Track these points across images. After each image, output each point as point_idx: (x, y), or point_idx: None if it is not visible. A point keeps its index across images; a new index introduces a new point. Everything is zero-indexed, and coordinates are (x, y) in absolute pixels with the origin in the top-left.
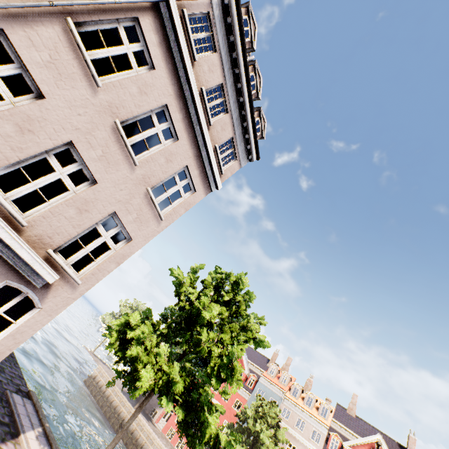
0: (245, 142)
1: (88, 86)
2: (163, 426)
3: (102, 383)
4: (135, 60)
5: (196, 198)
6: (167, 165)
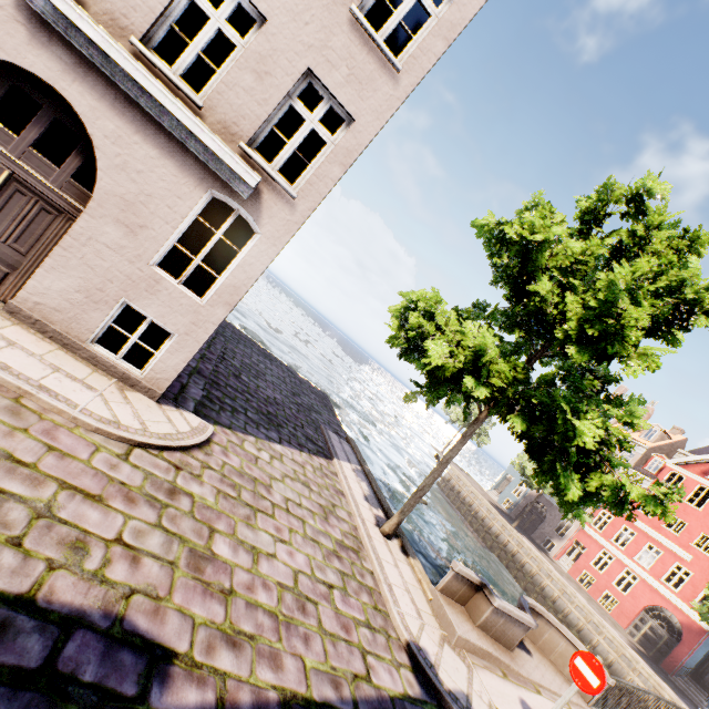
0: None
1: None
2: (568, 566)
3: (458, 487)
4: None
5: (465, 7)
6: None
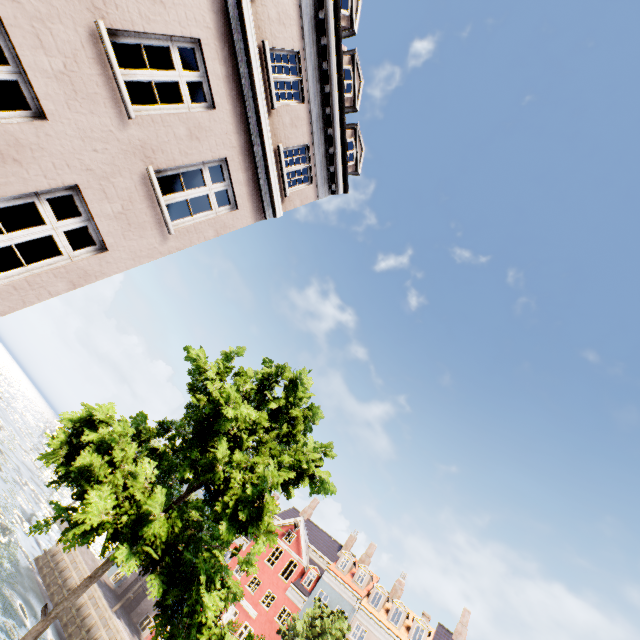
0: (329, 161)
1: None
2: None
3: (65, 564)
4: None
5: (238, 220)
6: (190, 144)
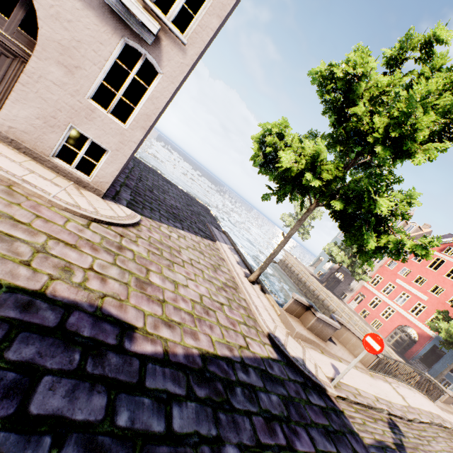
0: None
1: None
2: (354, 306)
3: (290, 265)
4: None
5: None
6: None
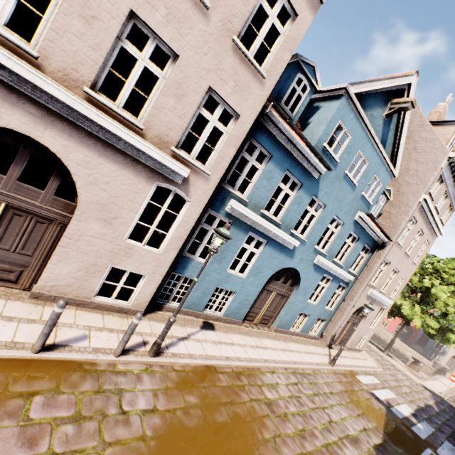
0: None
1: (399, 250)
2: None
3: None
4: (410, 227)
5: (429, 246)
6: (419, 247)
